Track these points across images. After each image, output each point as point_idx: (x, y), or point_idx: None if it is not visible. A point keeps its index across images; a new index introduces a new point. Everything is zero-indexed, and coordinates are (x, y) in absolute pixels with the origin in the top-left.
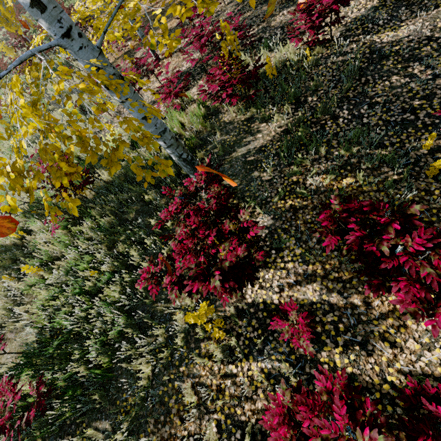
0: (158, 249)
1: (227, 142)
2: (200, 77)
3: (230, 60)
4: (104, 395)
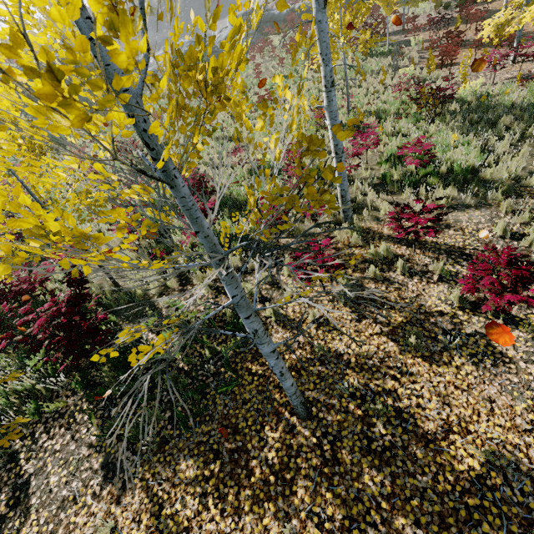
0: (514, 141)
1: None
2: None
3: None
4: (457, 183)
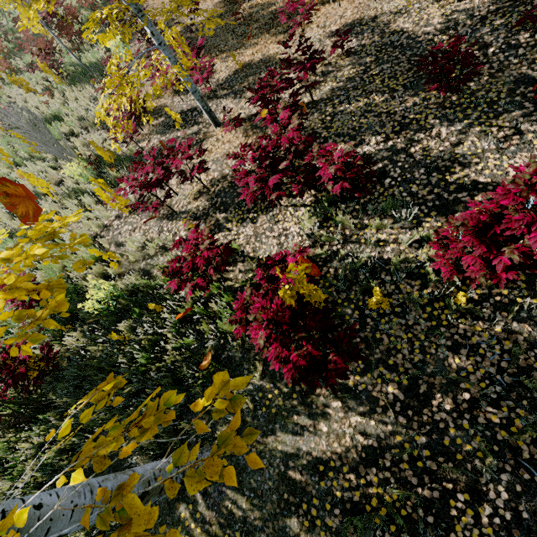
0: None
1: (266, 400)
2: (265, 206)
3: (296, 309)
4: None
